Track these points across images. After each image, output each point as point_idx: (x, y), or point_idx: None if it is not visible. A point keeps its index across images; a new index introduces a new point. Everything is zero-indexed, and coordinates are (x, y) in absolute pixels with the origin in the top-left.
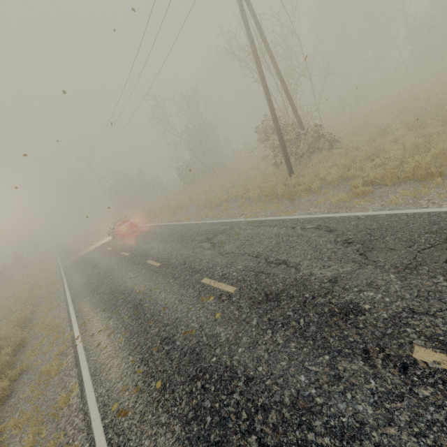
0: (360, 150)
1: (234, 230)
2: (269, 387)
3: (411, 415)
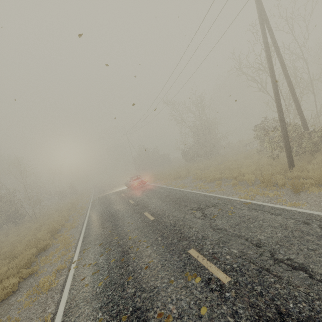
0: None
1: (227, 206)
2: None
3: None
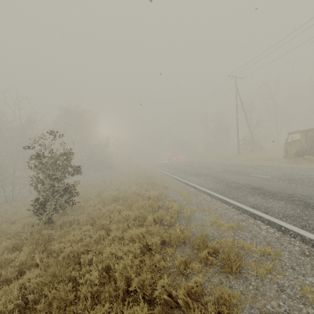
0: None
1: (208, 162)
2: (195, 171)
3: (206, 171)
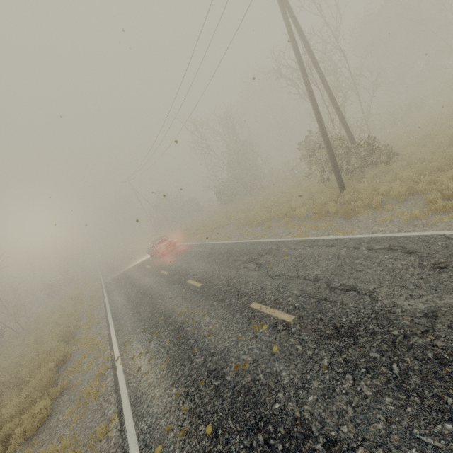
0: (426, 162)
1: (281, 250)
2: None
3: None
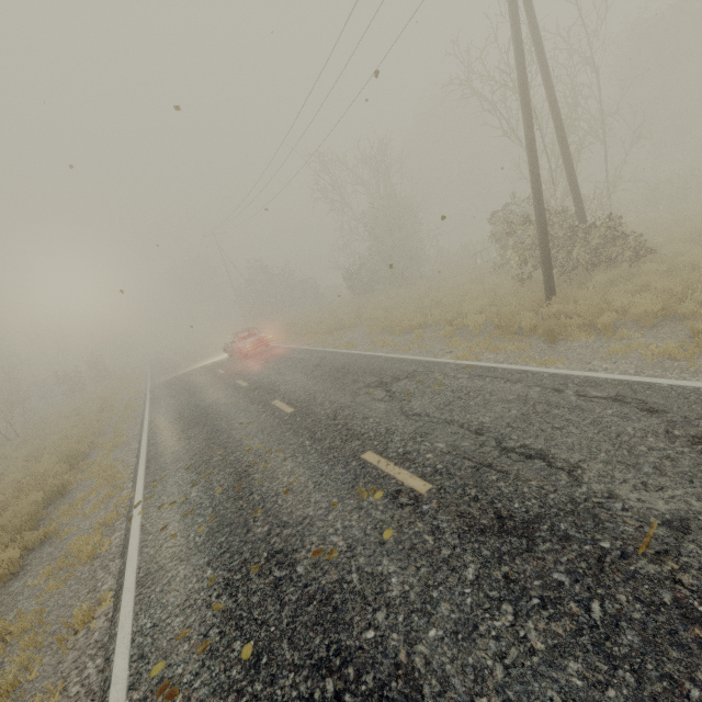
0: (701, 270)
1: (432, 375)
2: None
3: None
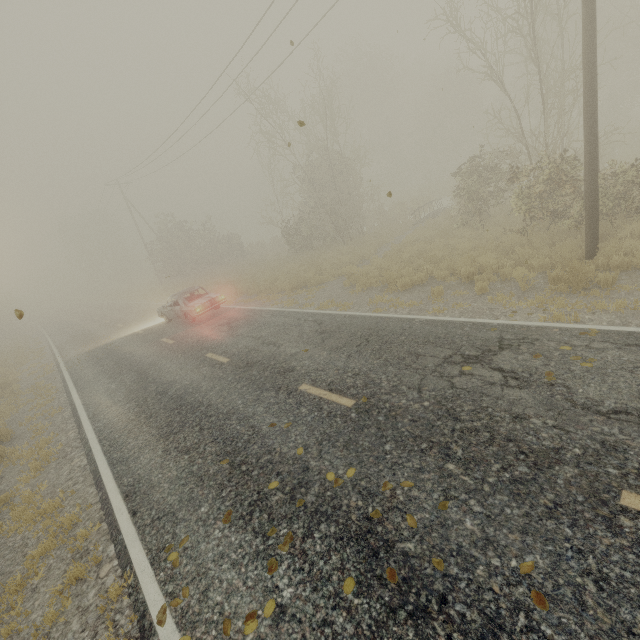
0: None
1: (545, 345)
2: None
3: None
